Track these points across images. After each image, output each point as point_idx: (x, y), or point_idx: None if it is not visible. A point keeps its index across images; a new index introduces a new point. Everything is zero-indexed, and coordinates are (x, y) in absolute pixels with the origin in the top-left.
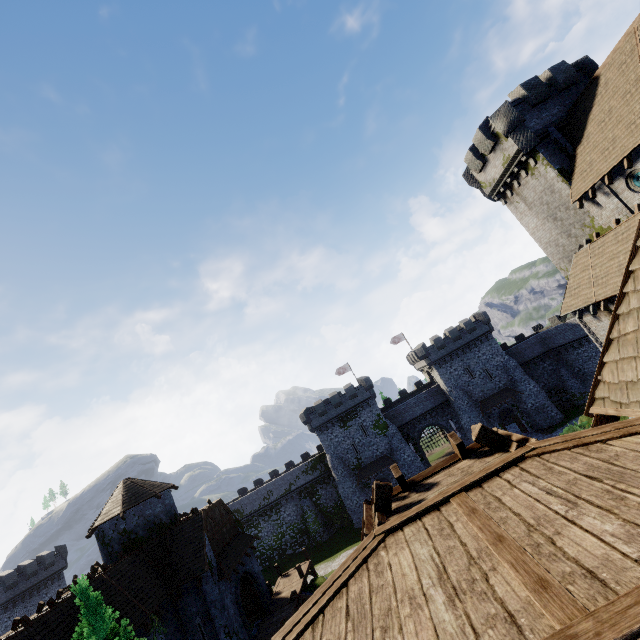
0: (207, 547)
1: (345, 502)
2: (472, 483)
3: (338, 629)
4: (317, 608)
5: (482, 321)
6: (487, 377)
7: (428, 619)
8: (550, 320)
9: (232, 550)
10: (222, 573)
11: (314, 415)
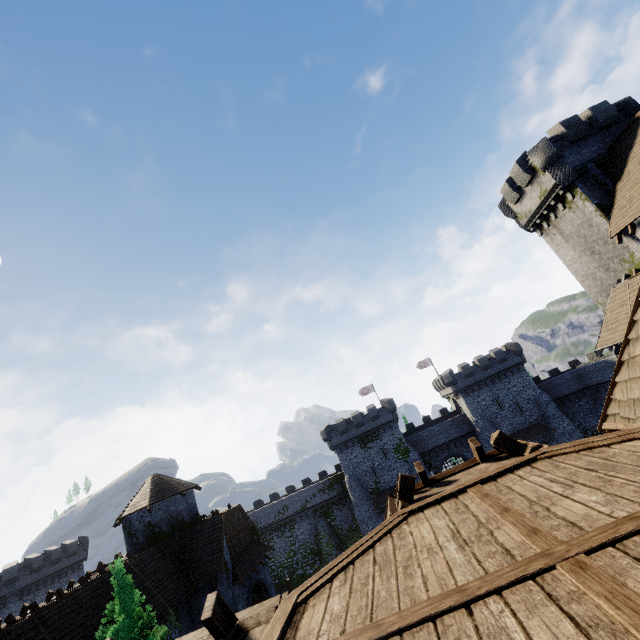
0: (225, 549)
1: (360, 526)
2: (487, 477)
3: (367, 570)
4: (348, 560)
5: (514, 352)
6: (517, 410)
7: (442, 559)
8: (588, 356)
9: (247, 556)
10: (237, 577)
11: (335, 433)
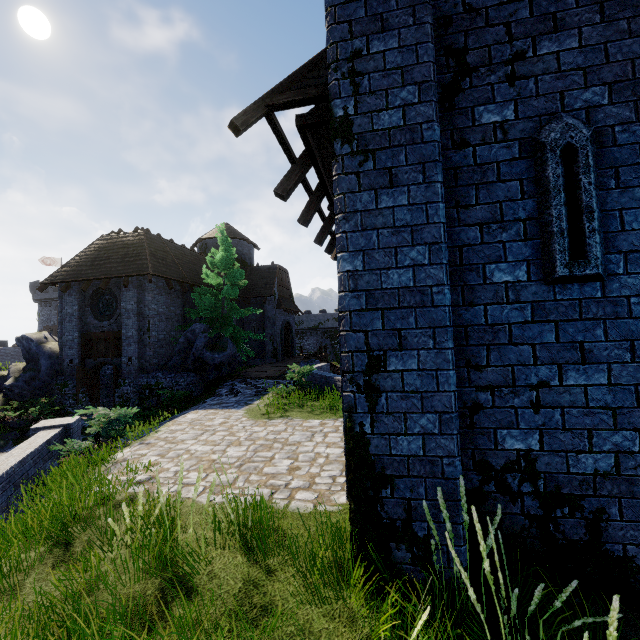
0: (275, 285)
1: None
2: None
3: None
4: None
5: None
6: None
7: None
8: None
9: (287, 302)
10: (280, 305)
11: None
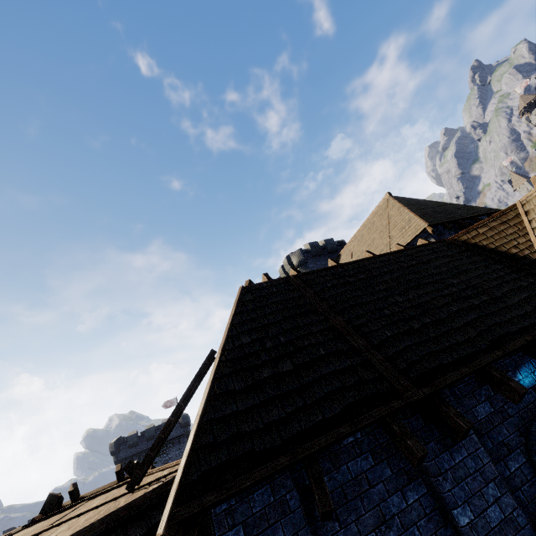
0: None
1: None
2: (97, 494)
3: None
4: None
5: None
6: None
7: None
8: None
9: None
10: None
11: (124, 446)
